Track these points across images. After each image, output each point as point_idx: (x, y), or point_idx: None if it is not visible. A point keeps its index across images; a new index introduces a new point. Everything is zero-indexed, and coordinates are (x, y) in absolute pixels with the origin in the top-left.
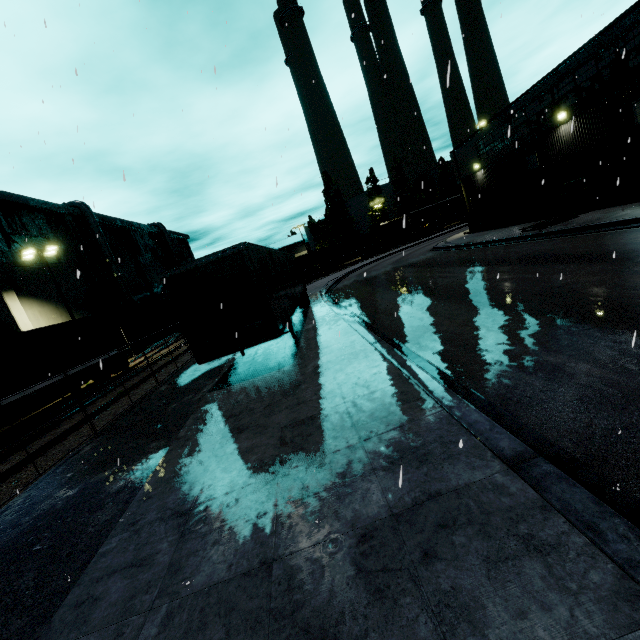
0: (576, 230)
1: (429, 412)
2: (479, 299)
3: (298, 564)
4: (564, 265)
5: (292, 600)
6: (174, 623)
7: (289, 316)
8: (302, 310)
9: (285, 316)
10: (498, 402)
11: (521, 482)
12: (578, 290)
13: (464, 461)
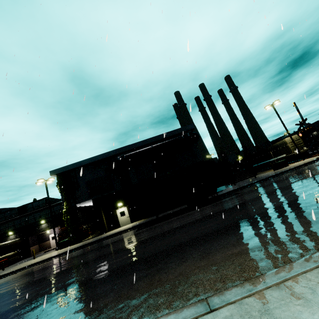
0: None
1: None
2: None
3: None
4: None
5: None
6: None
7: None
8: None
9: None
10: None
11: None
12: None
13: None
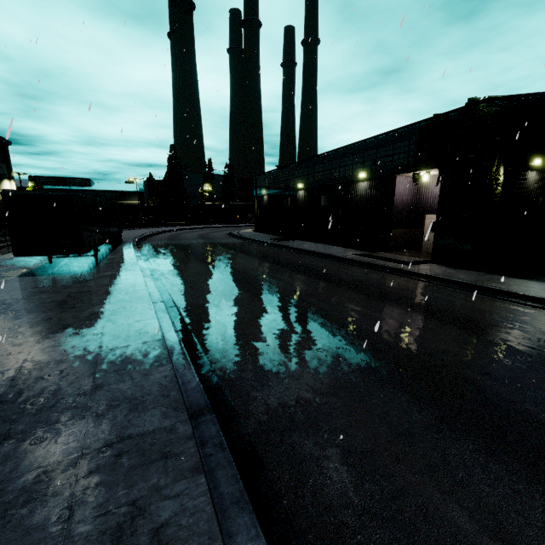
0: (285, 247)
1: (143, 293)
2: (212, 265)
3: (64, 318)
4: (258, 260)
5: (59, 322)
6: (6, 327)
7: (96, 245)
8: (112, 246)
9: (93, 244)
10: (173, 296)
11: (152, 306)
12: (246, 270)
13: (141, 302)
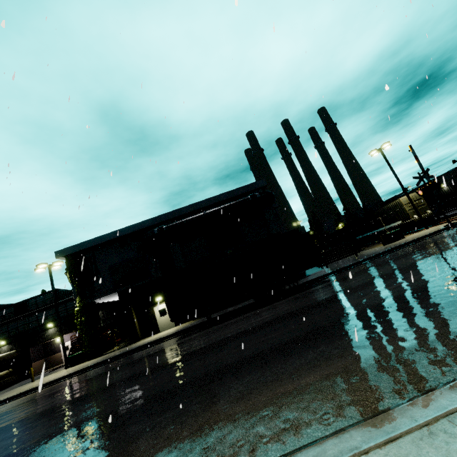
0: None
1: None
2: None
3: None
4: None
5: None
6: None
7: None
8: None
9: None
10: None
11: None
12: None
13: None
